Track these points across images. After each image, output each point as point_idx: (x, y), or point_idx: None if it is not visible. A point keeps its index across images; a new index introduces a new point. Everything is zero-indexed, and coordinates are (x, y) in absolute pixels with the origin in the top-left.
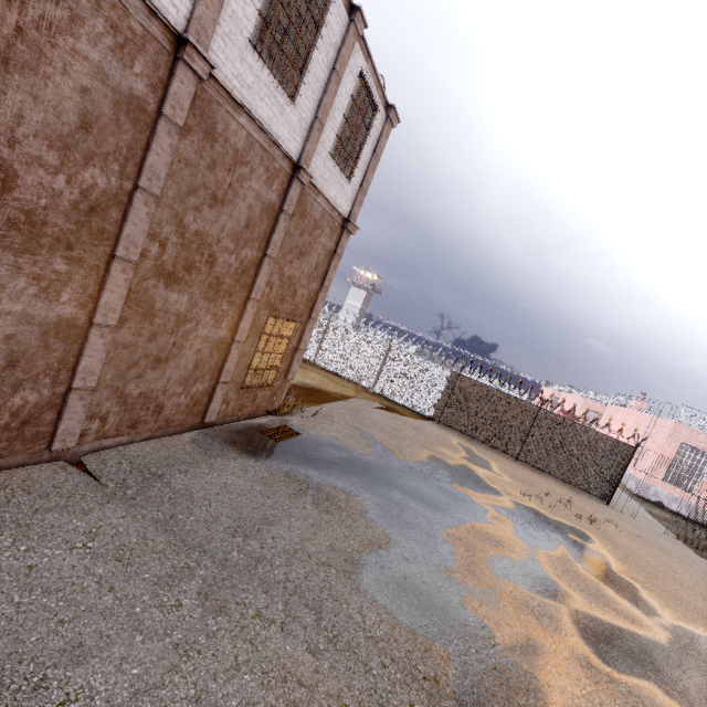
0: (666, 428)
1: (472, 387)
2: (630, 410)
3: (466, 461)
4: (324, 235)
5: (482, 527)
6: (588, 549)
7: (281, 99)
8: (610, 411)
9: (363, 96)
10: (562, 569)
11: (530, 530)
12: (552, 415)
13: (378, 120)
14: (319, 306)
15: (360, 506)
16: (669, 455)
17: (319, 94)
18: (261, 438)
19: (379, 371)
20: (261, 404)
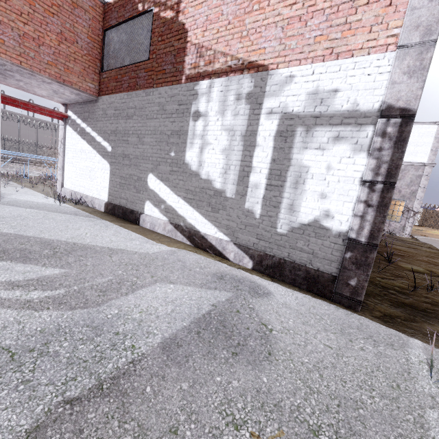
0: None
1: (433, 212)
2: None
3: None
4: None
5: None
6: None
7: None
8: None
9: None
10: None
11: None
12: None
13: None
14: None
15: None
16: None
17: None
18: None
19: None
20: None
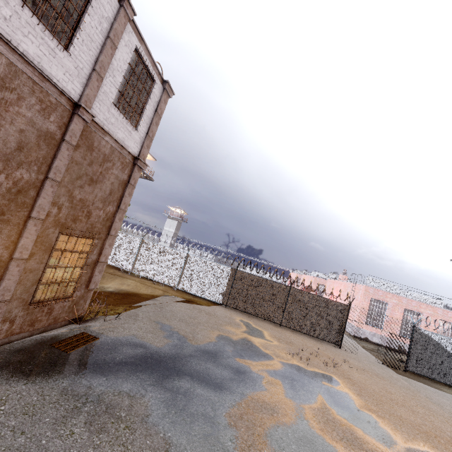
0: (361, 289)
1: (246, 277)
2: (340, 281)
3: (246, 334)
4: (115, 168)
5: (259, 396)
6: (337, 392)
7: (51, 43)
8: (329, 283)
9: (142, 69)
10: (324, 420)
11: (296, 387)
12: (299, 291)
13: (156, 89)
14: (118, 225)
15: (144, 409)
16: (366, 307)
17: (96, 52)
18: (47, 351)
19: (181, 273)
20: (60, 316)
